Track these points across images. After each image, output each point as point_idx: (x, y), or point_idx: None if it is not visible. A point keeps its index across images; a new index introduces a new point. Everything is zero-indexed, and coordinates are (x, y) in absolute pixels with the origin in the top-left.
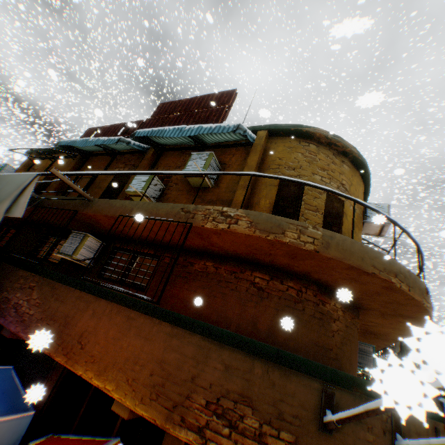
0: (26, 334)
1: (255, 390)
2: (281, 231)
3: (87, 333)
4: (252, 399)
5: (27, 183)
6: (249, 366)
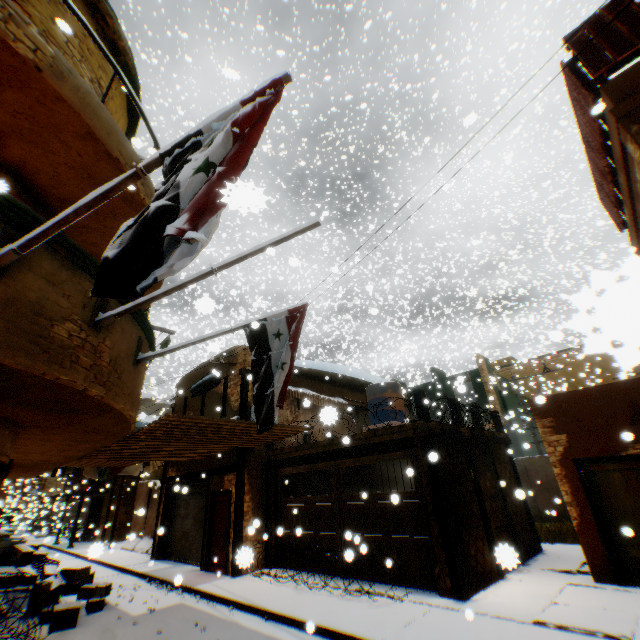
0: None
1: None
2: None
3: None
4: None
5: None
6: None
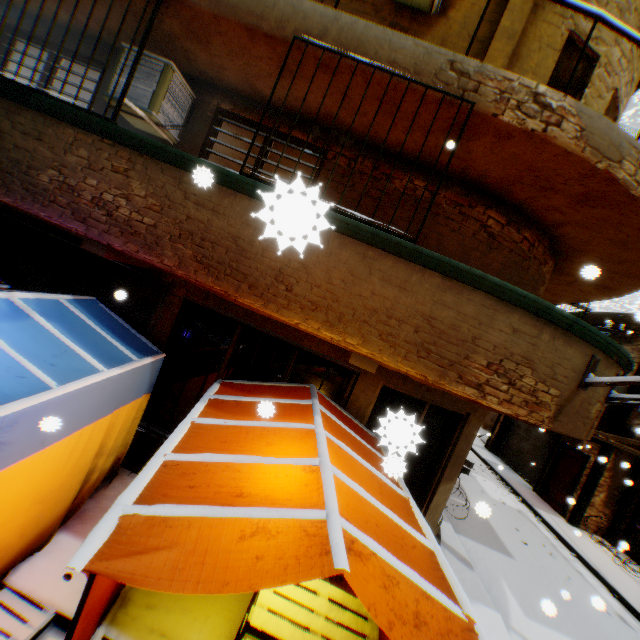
0: (154, 258)
1: (537, 355)
2: (617, 159)
3: (290, 270)
4: (533, 363)
5: None
6: (536, 332)
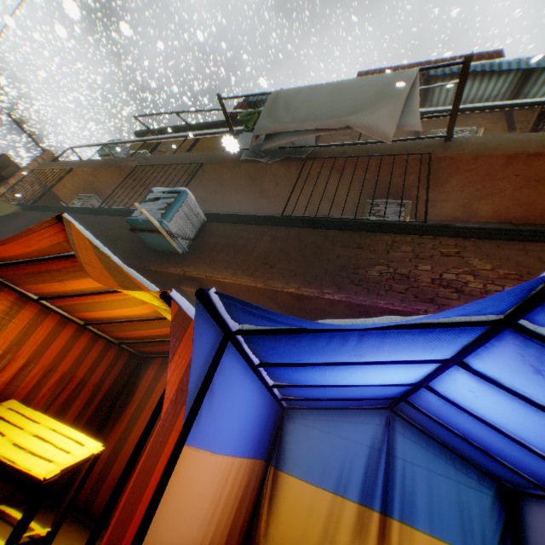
0: None
1: None
2: None
3: None
4: None
5: (413, 77)
6: None
